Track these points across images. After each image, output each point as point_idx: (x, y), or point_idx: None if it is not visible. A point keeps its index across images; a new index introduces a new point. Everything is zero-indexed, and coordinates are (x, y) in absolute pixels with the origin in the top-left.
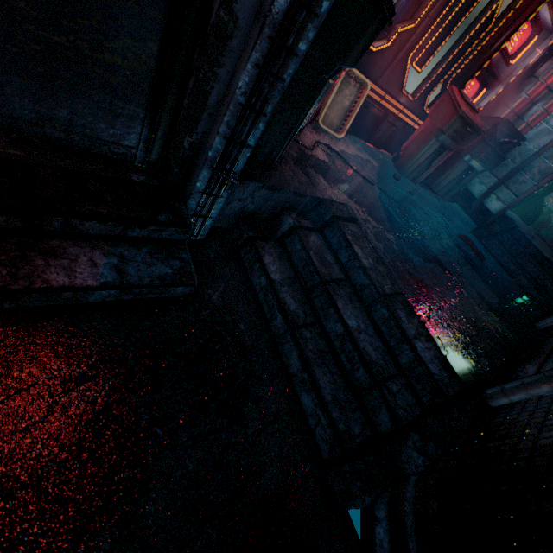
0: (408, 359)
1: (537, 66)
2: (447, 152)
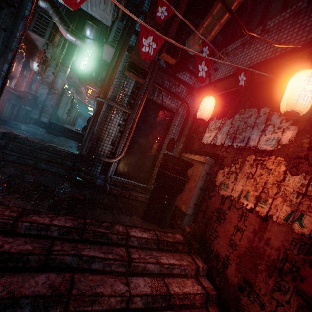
0: (64, 154)
1: (23, 72)
2: (16, 106)
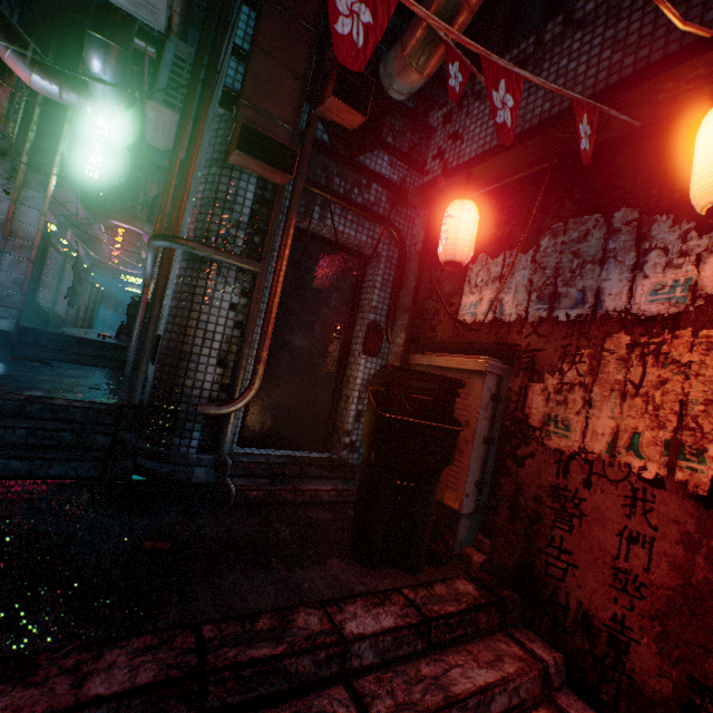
0: (81, 414)
1: None
2: None
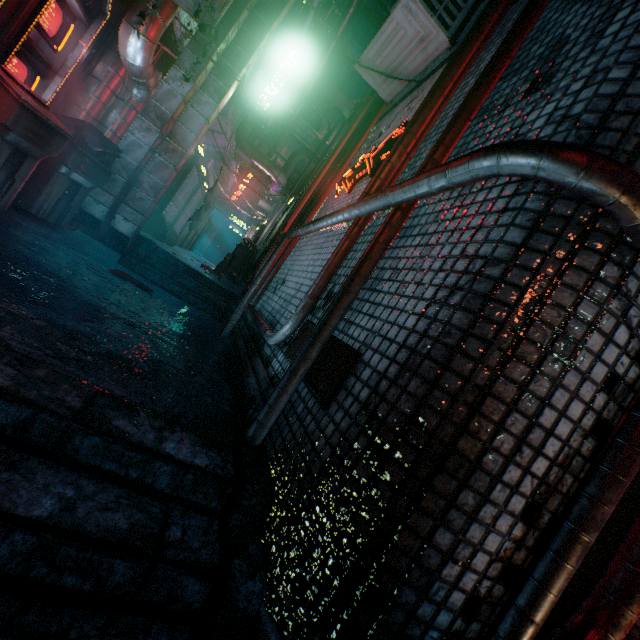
0: (169, 476)
1: (91, 64)
2: (32, 160)
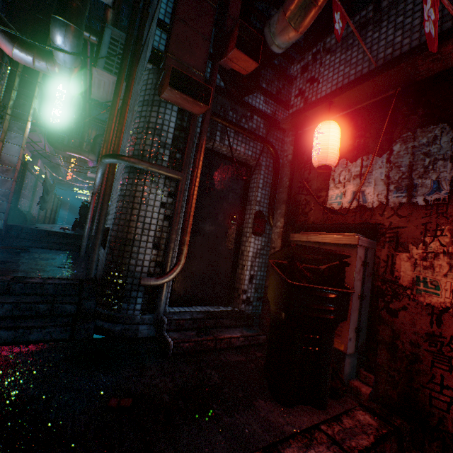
0: (52, 288)
1: None
2: None
